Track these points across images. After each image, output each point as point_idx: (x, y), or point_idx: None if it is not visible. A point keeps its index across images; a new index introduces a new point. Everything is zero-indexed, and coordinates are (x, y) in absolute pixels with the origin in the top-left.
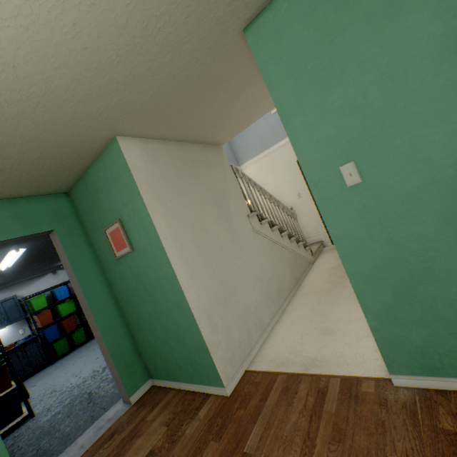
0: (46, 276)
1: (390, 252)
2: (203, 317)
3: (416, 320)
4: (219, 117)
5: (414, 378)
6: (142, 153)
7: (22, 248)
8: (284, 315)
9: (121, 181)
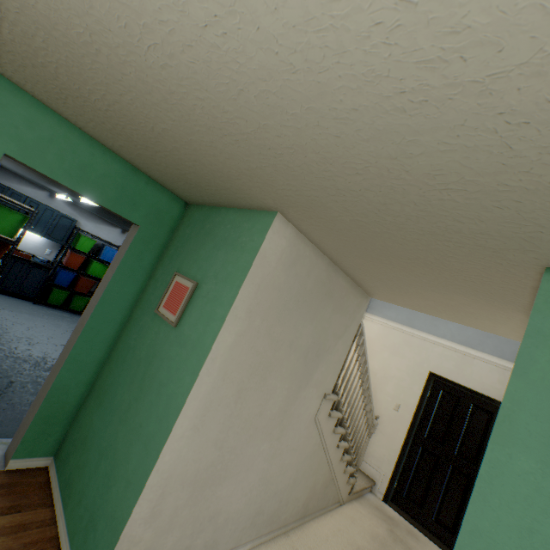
0: (114, 228)
1: None
2: (156, 490)
3: None
4: (400, 284)
5: None
6: (285, 248)
7: None
8: None
9: (236, 254)
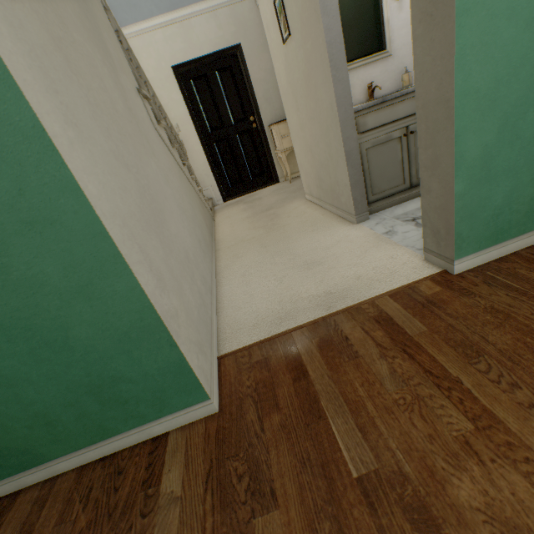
0: None
1: (523, 48)
2: (132, 248)
3: (508, 168)
4: None
5: (478, 255)
6: None
7: None
8: (223, 273)
9: None
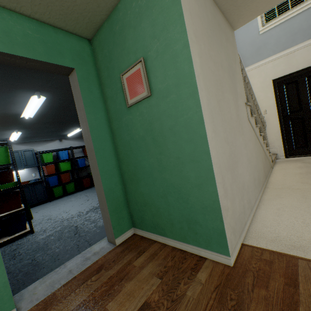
0: (54, 141)
1: None
2: (219, 176)
3: None
4: None
5: None
6: None
7: (43, 96)
8: (264, 202)
9: (157, 6)
